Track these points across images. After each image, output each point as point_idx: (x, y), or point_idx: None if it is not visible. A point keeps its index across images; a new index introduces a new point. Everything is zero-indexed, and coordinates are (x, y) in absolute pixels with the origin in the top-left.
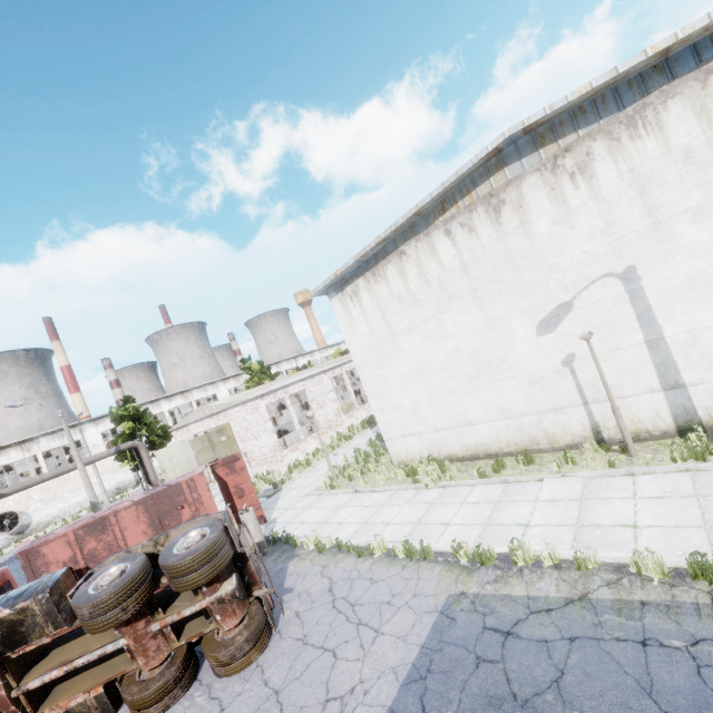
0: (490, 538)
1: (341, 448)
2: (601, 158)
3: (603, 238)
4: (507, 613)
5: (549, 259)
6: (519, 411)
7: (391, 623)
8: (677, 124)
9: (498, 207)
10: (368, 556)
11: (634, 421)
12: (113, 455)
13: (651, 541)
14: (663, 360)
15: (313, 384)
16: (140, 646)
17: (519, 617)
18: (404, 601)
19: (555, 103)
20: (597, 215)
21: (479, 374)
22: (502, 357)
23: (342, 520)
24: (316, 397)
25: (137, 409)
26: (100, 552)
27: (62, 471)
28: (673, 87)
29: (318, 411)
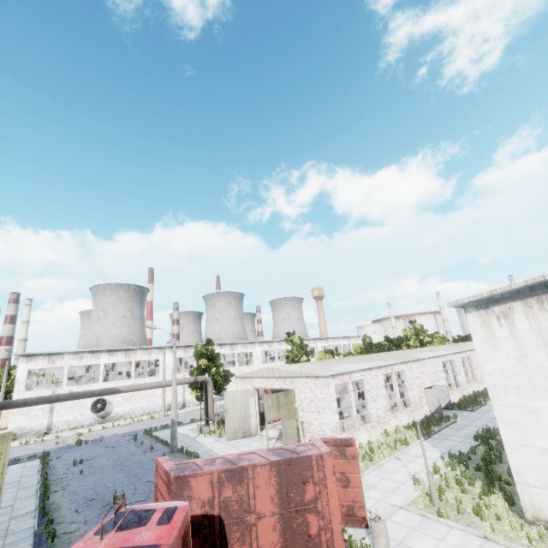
0: None
1: (401, 452)
2: None
3: None
4: None
5: None
6: None
7: None
8: None
9: None
10: None
11: None
12: (191, 383)
13: None
14: None
15: (370, 376)
16: None
17: None
18: None
19: None
20: None
21: None
22: None
23: None
24: (371, 389)
25: (213, 351)
26: (233, 503)
27: (158, 385)
28: None
29: (371, 403)
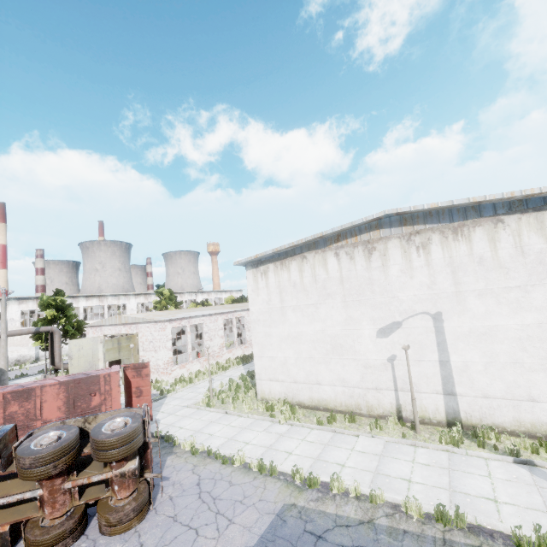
0: (318, 469)
1: (218, 375)
2: (435, 244)
3: (427, 290)
4: (321, 523)
5: (394, 292)
6: (354, 384)
7: (241, 516)
8: (479, 241)
9: (371, 250)
10: (230, 464)
11: (423, 410)
12: (31, 333)
13: (417, 493)
14: (447, 375)
15: (210, 321)
16: (52, 498)
17: (328, 527)
18: (253, 502)
19: (417, 206)
20: (427, 276)
21: (334, 351)
22: (352, 344)
23: (213, 433)
24: (210, 331)
25: (64, 302)
26: (19, 415)
27: None
28: (480, 221)
29: (207, 342)
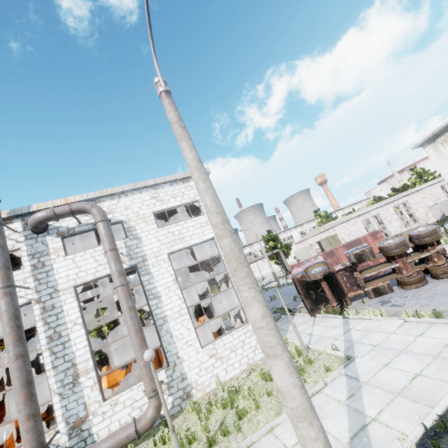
0: None
1: None
2: None
3: None
4: None
5: None
6: None
7: None
8: None
9: None
10: None
11: None
12: (270, 255)
13: None
14: None
15: (383, 210)
16: (404, 266)
17: None
18: None
19: None
20: None
21: None
22: None
23: None
24: (386, 217)
25: (274, 236)
26: (333, 263)
27: (255, 260)
28: None
29: (388, 225)
